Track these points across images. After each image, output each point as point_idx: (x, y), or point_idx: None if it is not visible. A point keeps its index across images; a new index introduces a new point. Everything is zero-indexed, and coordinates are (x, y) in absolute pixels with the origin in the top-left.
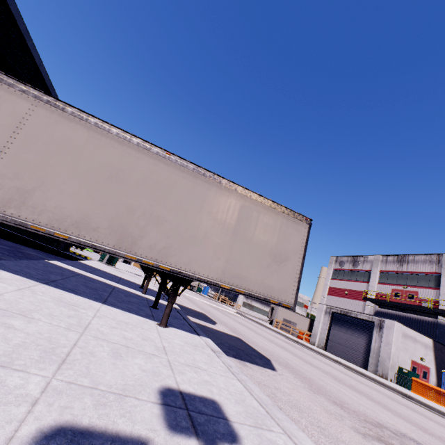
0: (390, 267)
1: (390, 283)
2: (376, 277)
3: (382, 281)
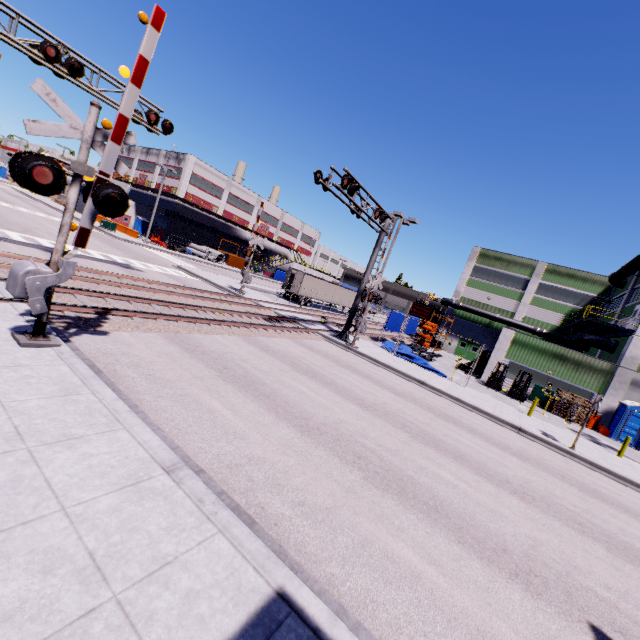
0: (143, 157)
1: (141, 170)
2: (135, 165)
3: (138, 168)
